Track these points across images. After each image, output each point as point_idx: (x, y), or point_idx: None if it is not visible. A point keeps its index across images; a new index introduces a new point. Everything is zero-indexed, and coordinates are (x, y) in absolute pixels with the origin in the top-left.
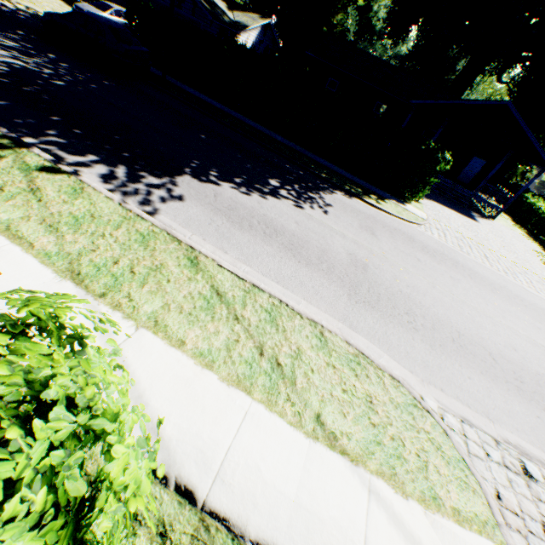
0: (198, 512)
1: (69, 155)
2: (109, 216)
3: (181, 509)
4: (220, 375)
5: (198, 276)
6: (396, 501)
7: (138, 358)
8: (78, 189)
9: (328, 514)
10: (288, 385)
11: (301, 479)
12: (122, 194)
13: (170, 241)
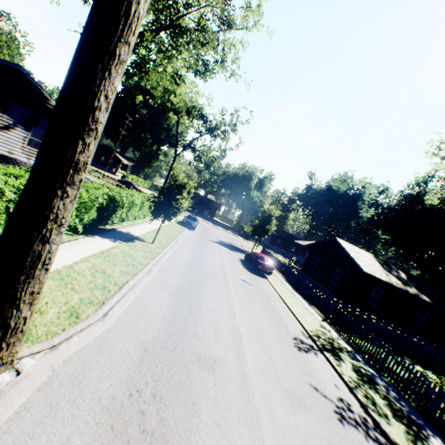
0: None
1: None
2: None
3: None
4: None
5: None
6: None
7: None
8: None
9: None
10: None
11: None
12: None
13: None
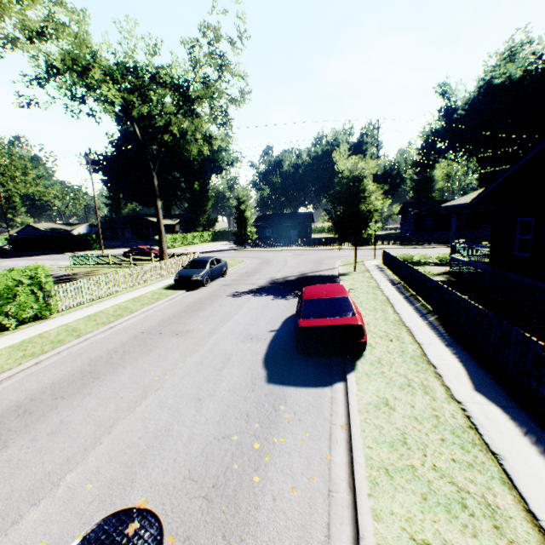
0: None
1: None
2: None
3: None
4: None
5: None
6: None
7: None
8: None
9: None
10: None
11: None
12: None
13: None
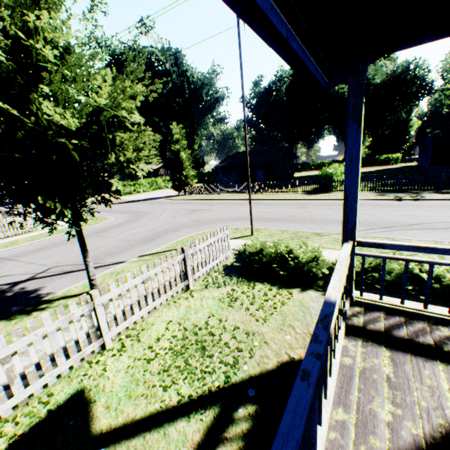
0: None
1: None
2: None
3: None
4: None
5: None
6: None
7: None
8: None
9: None
10: None
11: None
12: None
13: None
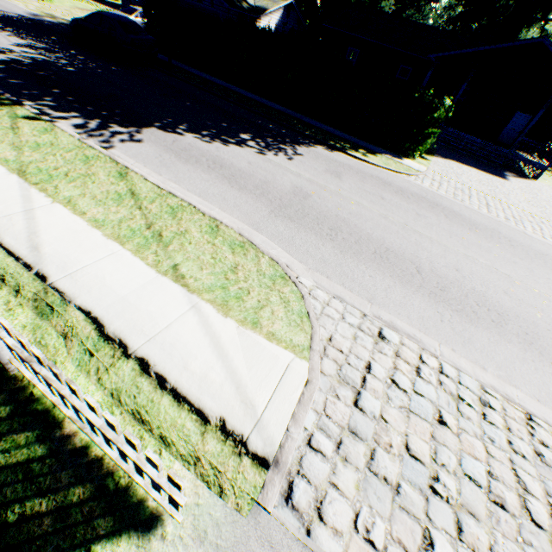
0: (45, 285)
1: (55, 112)
2: (66, 146)
3: (34, 282)
4: (104, 233)
5: (122, 183)
6: (214, 316)
7: (45, 216)
8: (49, 130)
9: (146, 308)
10: (161, 247)
11: (136, 289)
12: (87, 136)
13: (110, 162)
